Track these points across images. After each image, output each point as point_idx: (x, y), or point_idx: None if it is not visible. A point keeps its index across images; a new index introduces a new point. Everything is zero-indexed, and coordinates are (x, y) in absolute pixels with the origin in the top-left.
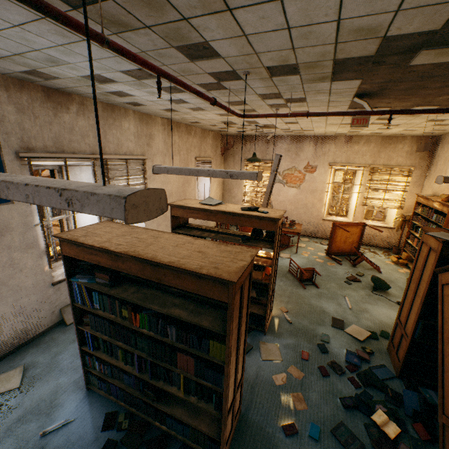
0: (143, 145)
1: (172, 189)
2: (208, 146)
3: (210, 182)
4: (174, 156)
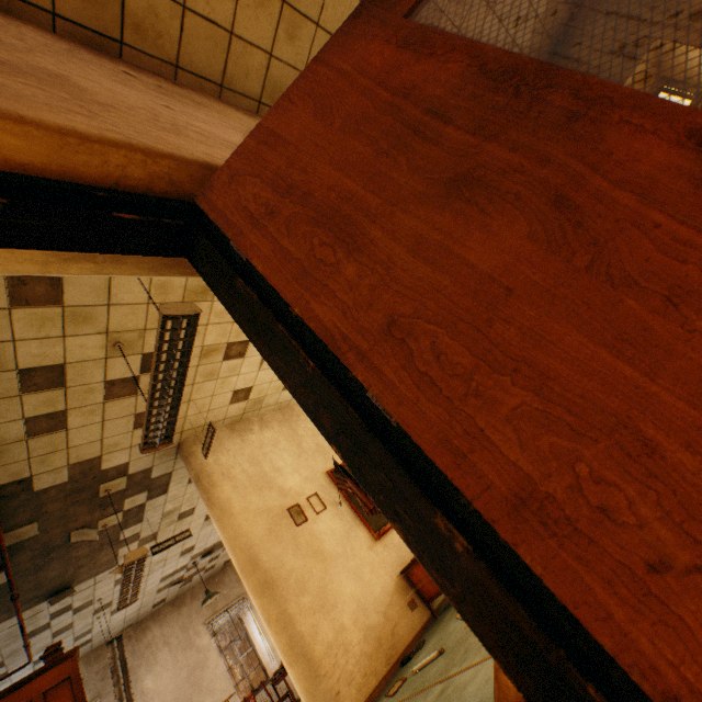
0: (95, 685)
1: (166, 698)
2: (230, 586)
3: (257, 624)
4: (157, 653)
